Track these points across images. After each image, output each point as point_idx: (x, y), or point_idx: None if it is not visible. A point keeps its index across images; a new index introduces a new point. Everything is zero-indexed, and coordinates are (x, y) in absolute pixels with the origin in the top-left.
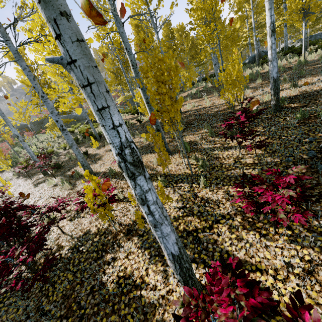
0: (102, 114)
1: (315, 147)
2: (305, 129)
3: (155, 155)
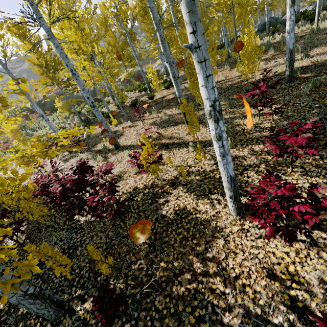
0: (208, 80)
1: (324, 111)
2: (315, 96)
3: (178, 127)
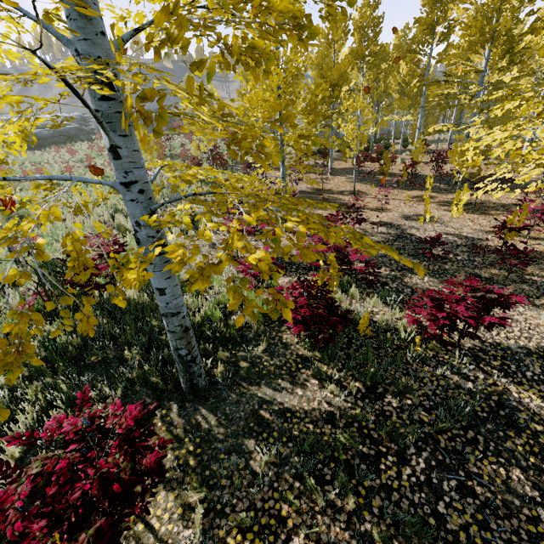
0: None
1: None
2: None
3: None
